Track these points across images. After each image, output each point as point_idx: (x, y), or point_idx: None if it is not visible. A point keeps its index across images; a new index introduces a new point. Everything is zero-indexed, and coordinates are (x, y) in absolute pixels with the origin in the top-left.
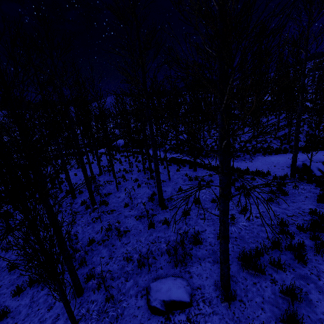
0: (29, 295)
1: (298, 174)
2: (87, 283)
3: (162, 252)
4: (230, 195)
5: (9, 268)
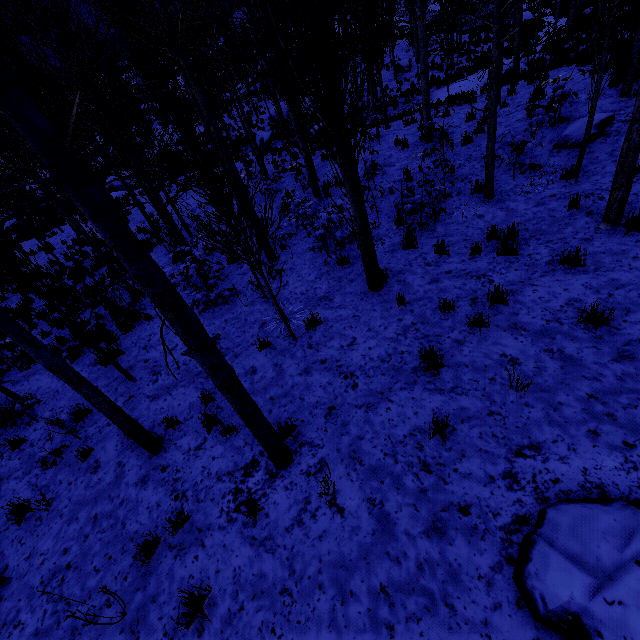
0: (427, 241)
1: None
2: (478, 195)
3: (567, 93)
4: (500, 96)
5: (331, 271)
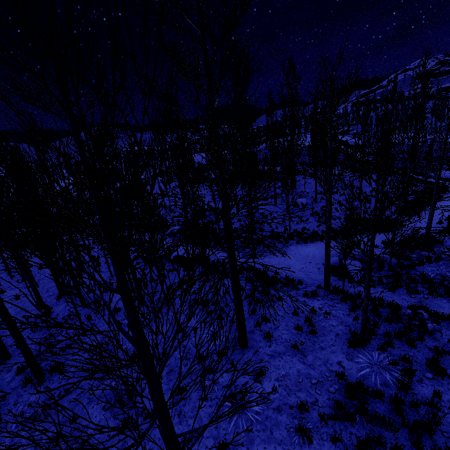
0: None
1: (335, 277)
2: None
3: None
4: (246, 342)
5: None
